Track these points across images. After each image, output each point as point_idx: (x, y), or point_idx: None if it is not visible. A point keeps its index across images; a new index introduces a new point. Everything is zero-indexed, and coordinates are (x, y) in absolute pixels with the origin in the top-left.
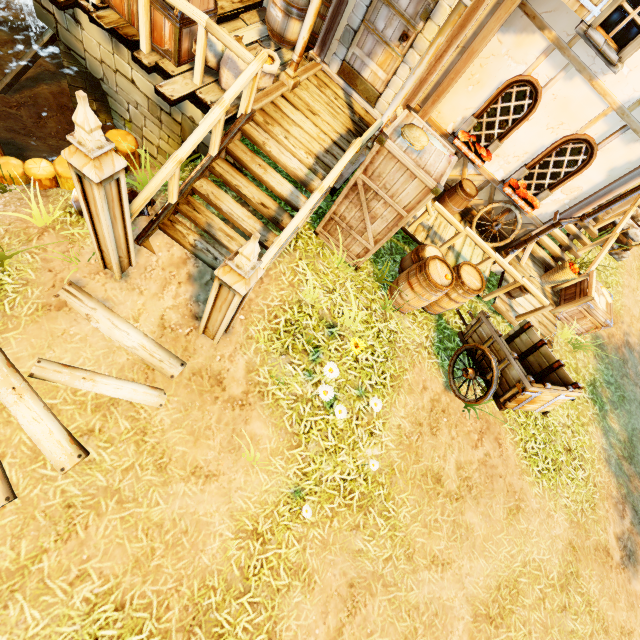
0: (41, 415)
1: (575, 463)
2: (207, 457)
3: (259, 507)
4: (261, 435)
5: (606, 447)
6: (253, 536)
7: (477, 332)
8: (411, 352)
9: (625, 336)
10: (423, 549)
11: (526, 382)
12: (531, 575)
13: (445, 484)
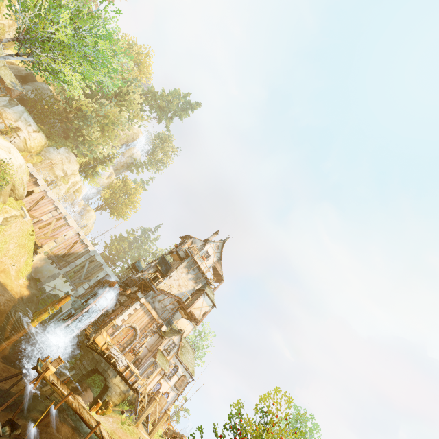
0: None
1: None
2: None
3: None
4: None
5: None
6: None
7: (170, 434)
8: None
9: None
10: None
11: (183, 435)
12: None
13: None
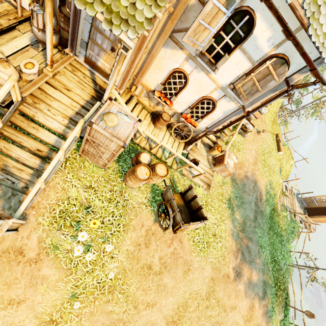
0: None
1: (217, 240)
2: (17, 293)
3: (52, 308)
4: (49, 274)
5: (232, 228)
6: (50, 323)
7: (167, 195)
8: (136, 208)
9: (245, 173)
10: (142, 301)
11: (181, 224)
12: (193, 297)
13: (153, 268)
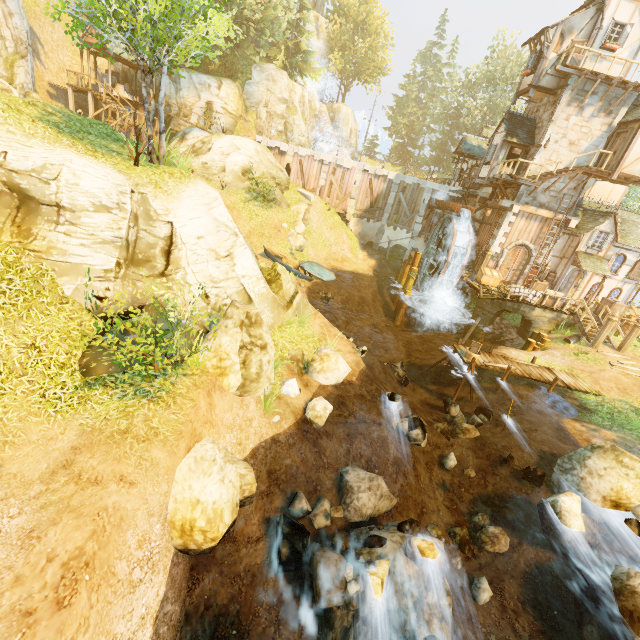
0: (631, 367)
1: None
2: None
3: None
4: None
5: None
6: None
7: None
8: None
9: None
10: None
11: None
12: None
13: None
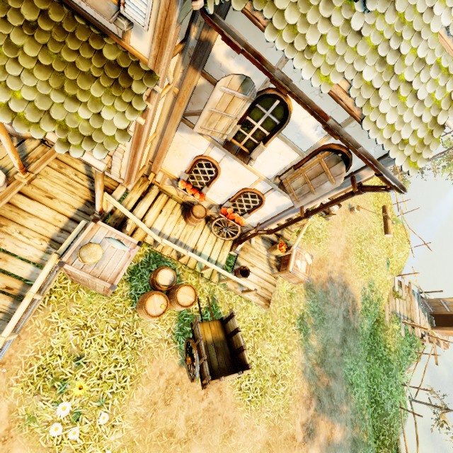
0: None
1: (278, 383)
2: None
3: None
4: None
5: (304, 362)
6: None
7: (196, 329)
8: (152, 349)
9: (329, 274)
10: None
11: (207, 380)
12: None
13: (177, 435)
